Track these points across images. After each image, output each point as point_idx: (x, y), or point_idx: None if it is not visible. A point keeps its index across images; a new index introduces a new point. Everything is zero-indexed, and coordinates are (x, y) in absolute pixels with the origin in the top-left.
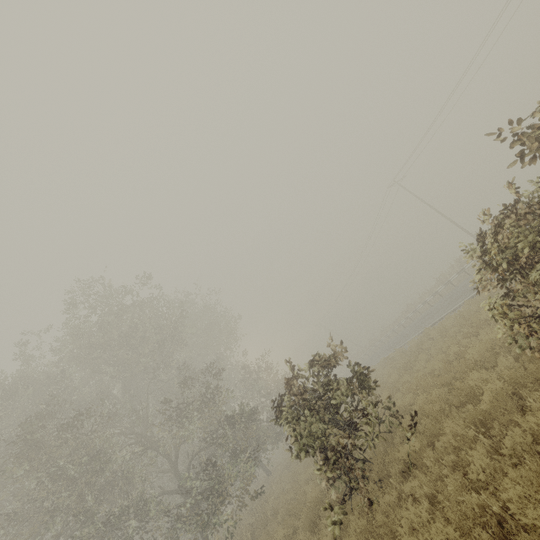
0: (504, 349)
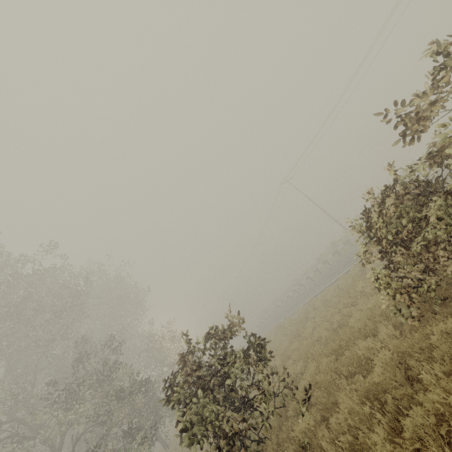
0: (383, 318)
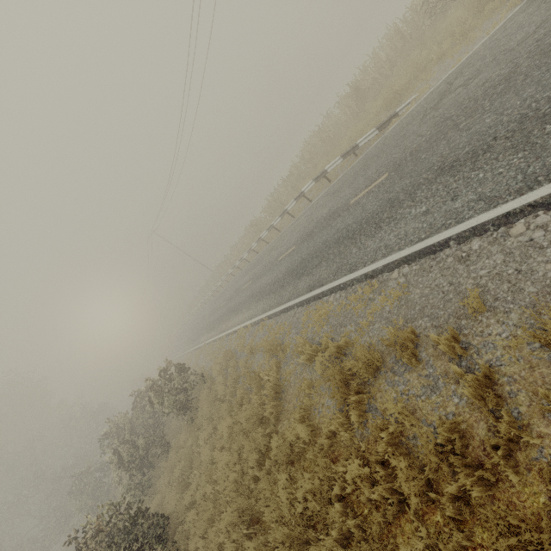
0: None
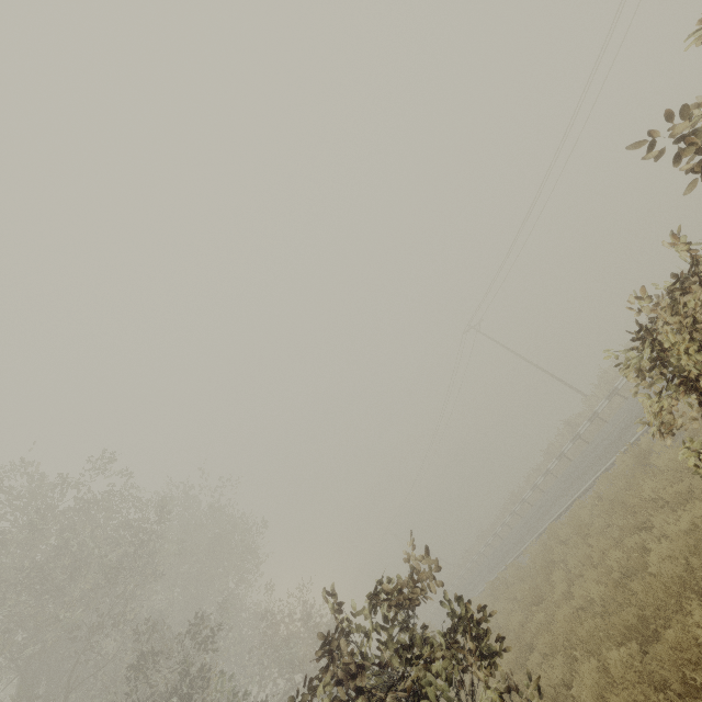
0: None
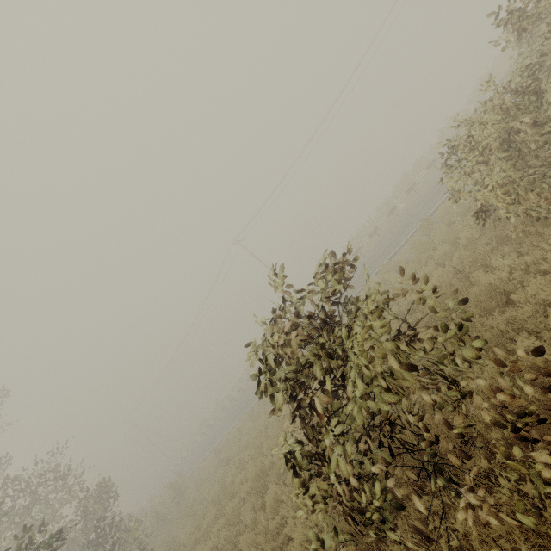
0: (473, 268)
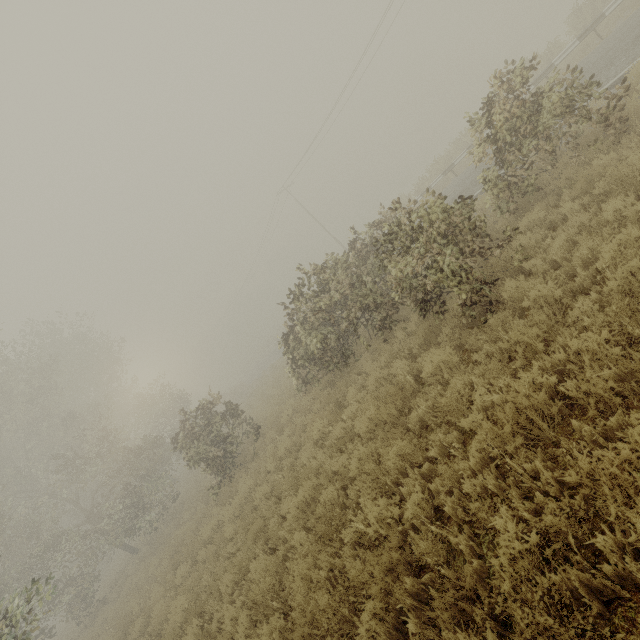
0: None
